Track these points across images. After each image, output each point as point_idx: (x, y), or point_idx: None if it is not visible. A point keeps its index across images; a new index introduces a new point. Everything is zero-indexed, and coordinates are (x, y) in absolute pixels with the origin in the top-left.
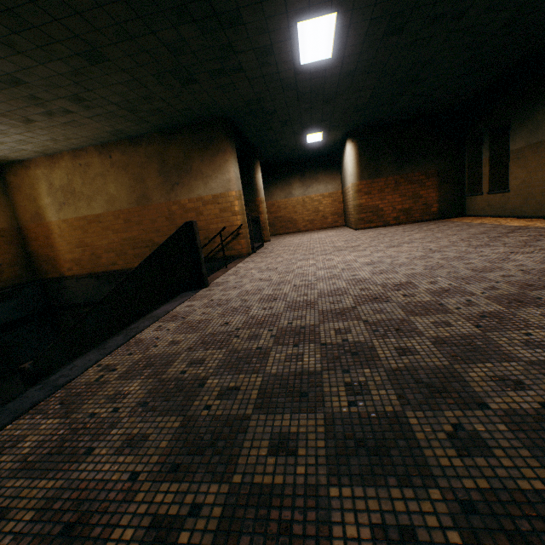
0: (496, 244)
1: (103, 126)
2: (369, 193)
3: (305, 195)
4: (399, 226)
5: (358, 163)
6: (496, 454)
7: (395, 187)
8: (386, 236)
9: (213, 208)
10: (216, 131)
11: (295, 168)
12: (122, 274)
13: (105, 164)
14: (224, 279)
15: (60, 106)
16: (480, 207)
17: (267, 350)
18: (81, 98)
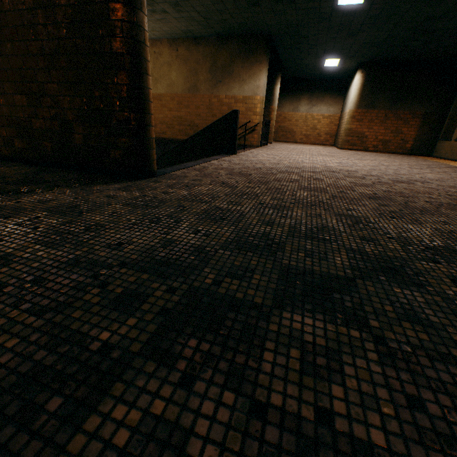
0: (426, 169)
1: (181, 26)
2: (360, 121)
3: (308, 112)
4: (375, 153)
5: (360, 93)
6: (349, 194)
7: (383, 120)
8: (359, 155)
9: (241, 106)
10: (258, 44)
11: (308, 86)
12: (168, 142)
13: (172, 56)
14: (245, 154)
15: (163, 7)
16: (445, 151)
17: (276, 174)
18: (178, 4)
